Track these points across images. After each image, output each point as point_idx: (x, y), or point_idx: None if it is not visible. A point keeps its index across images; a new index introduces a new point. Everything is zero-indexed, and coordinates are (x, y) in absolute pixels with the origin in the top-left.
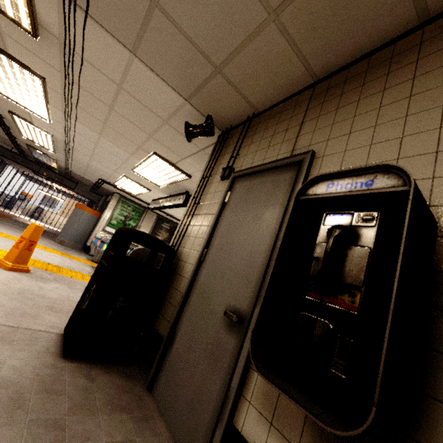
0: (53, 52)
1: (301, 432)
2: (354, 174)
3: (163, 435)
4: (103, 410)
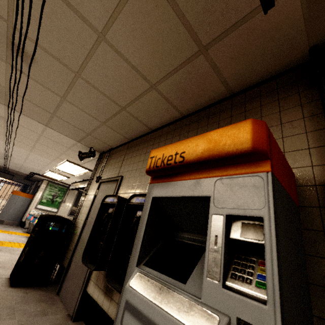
0: (0, 121)
1: (102, 282)
2: (112, 196)
3: (61, 307)
4: (32, 302)
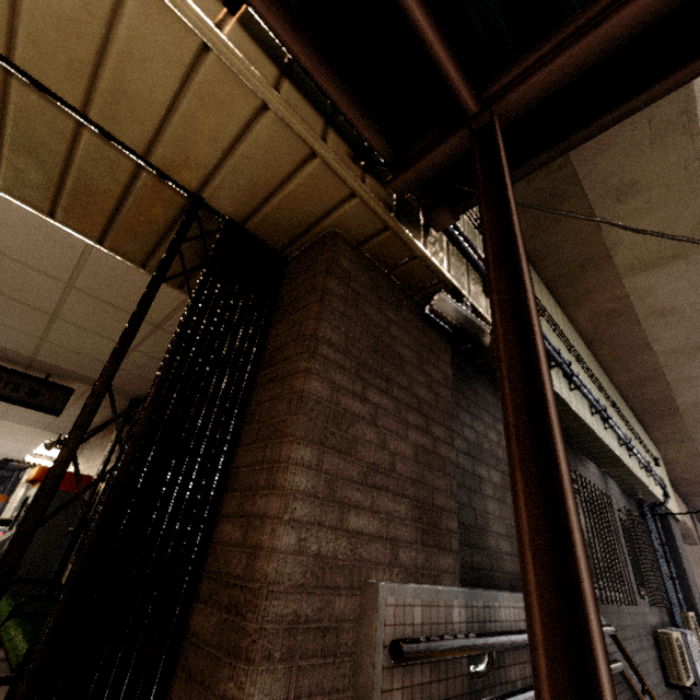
0: None
1: None
2: None
3: None
4: None
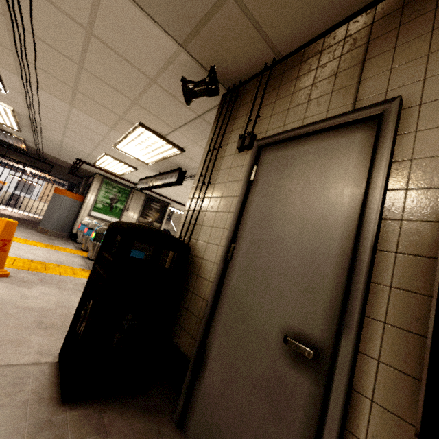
0: None
1: None
2: None
3: None
4: None
